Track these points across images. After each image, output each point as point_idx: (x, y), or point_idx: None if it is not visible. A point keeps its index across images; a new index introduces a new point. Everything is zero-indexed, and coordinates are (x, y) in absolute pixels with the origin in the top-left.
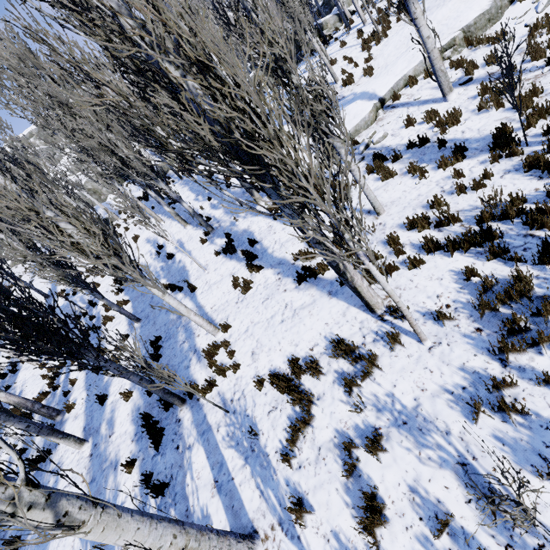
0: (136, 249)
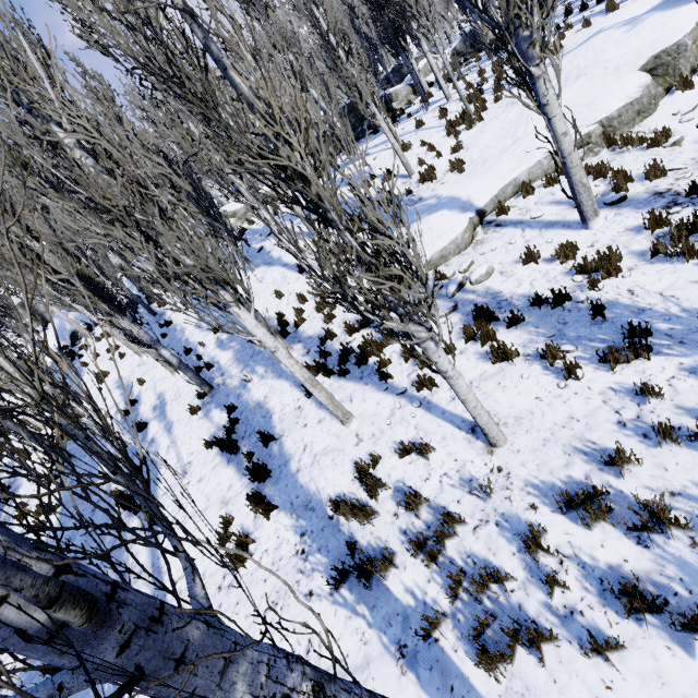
0: (99, 396)
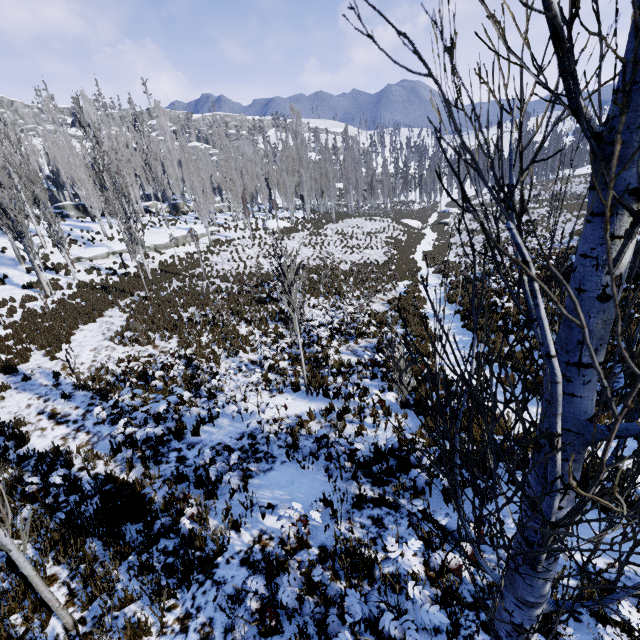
0: None
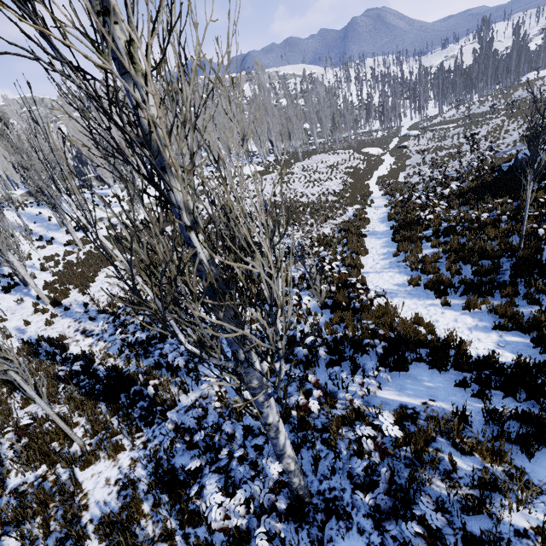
0: None
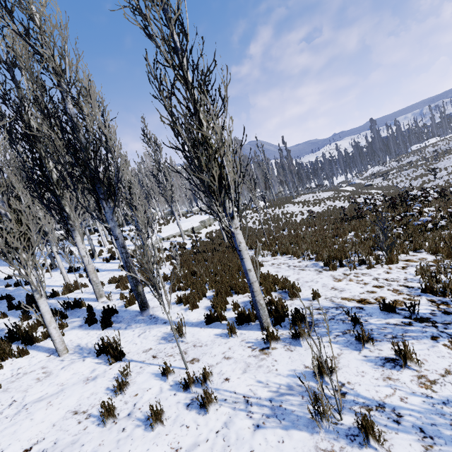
0: None
